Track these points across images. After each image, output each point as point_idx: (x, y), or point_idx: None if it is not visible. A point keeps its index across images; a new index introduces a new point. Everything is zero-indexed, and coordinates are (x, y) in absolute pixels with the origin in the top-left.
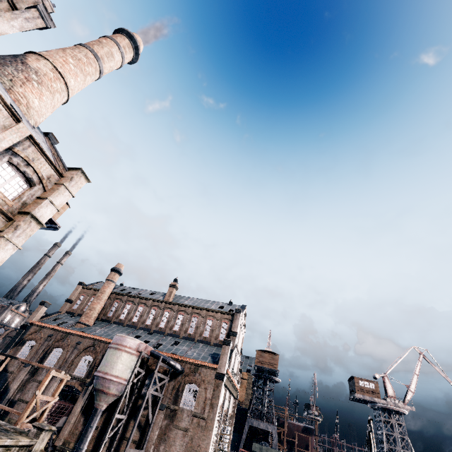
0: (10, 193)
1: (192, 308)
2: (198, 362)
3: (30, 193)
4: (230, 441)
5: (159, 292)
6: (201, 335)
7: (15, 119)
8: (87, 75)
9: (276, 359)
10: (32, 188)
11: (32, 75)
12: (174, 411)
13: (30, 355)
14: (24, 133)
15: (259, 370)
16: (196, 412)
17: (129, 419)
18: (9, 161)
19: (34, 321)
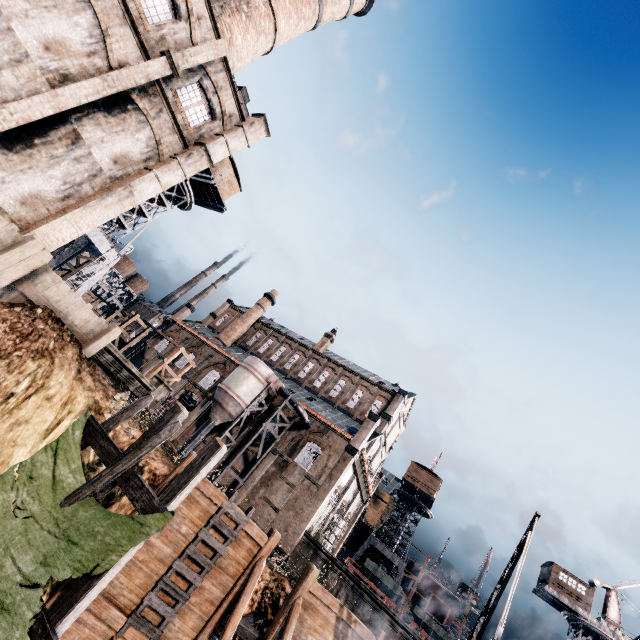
0: (192, 120)
1: (343, 369)
2: (330, 424)
3: (210, 127)
4: (340, 546)
5: (310, 341)
6: (344, 403)
7: (216, 34)
8: (302, 18)
9: (436, 483)
10: (212, 122)
11: (244, 5)
12: (286, 462)
13: (166, 351)
14: (220, 52)
15: (407, 489)
16: (310, 475)
17: (238, 449)
18: (200, 82)
19: (177, 320)
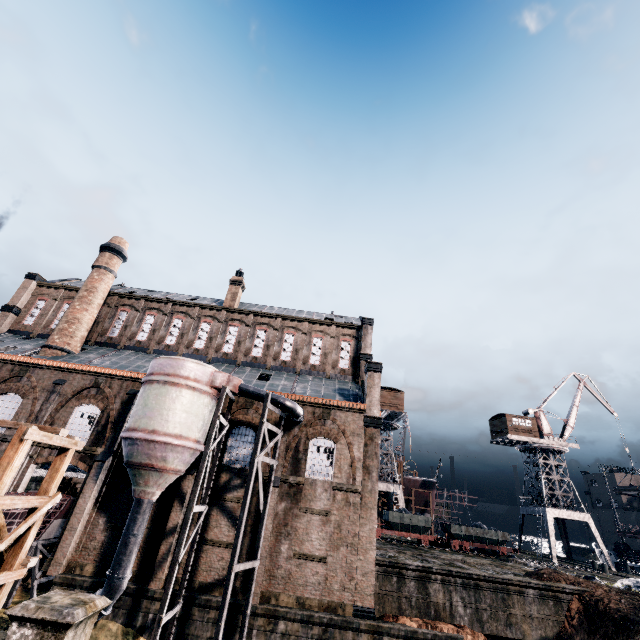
0: None
1: (282, 320)
2: (328, 402)
3: None
4: None
5: (205, 298)
6: (306, 362)
7: None
8: None
9: (401, 398)
10: None
11: None
12: (295, 486)
13: None
14: None
15: None
16: (340, 483)
17: (207, 509)
18: None
19: None
